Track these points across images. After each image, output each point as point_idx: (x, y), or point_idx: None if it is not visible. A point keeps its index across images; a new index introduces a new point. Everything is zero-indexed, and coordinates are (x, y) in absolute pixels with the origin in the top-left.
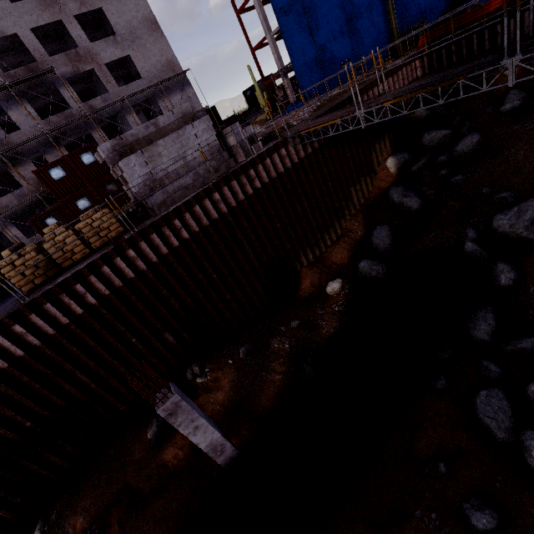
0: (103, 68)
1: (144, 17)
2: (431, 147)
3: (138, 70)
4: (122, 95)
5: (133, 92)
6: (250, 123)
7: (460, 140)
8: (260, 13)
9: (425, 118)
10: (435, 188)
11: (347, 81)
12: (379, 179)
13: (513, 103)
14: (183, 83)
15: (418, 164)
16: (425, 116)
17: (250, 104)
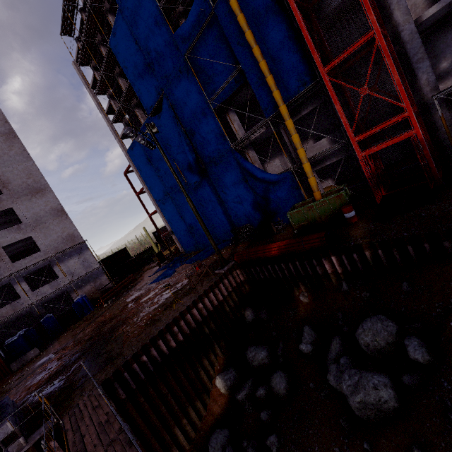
0: (0, 250)
1: (52, 208)
2: (255, 365)
3: (38, 245)
4: (14, 269)
5: (28, 264)
6: (155, 258)
7: (274, 373)
8: (151, 197)
9: (251, 321)
10: (256, 444)
11: (205, 256)
12: (212, 399)
13: (307, 346)
14: (82, 248)
15: (241, 395)
16: (251, 320)
17: (159, 241)
